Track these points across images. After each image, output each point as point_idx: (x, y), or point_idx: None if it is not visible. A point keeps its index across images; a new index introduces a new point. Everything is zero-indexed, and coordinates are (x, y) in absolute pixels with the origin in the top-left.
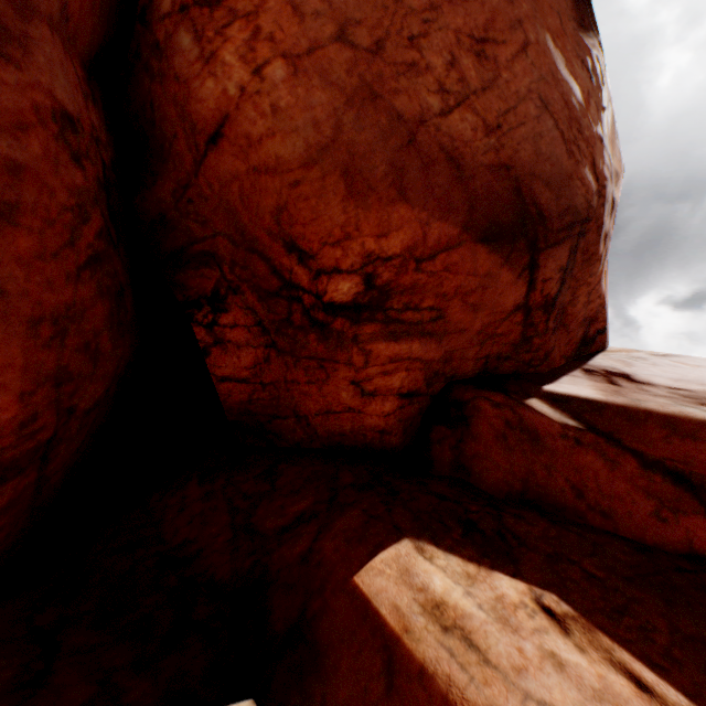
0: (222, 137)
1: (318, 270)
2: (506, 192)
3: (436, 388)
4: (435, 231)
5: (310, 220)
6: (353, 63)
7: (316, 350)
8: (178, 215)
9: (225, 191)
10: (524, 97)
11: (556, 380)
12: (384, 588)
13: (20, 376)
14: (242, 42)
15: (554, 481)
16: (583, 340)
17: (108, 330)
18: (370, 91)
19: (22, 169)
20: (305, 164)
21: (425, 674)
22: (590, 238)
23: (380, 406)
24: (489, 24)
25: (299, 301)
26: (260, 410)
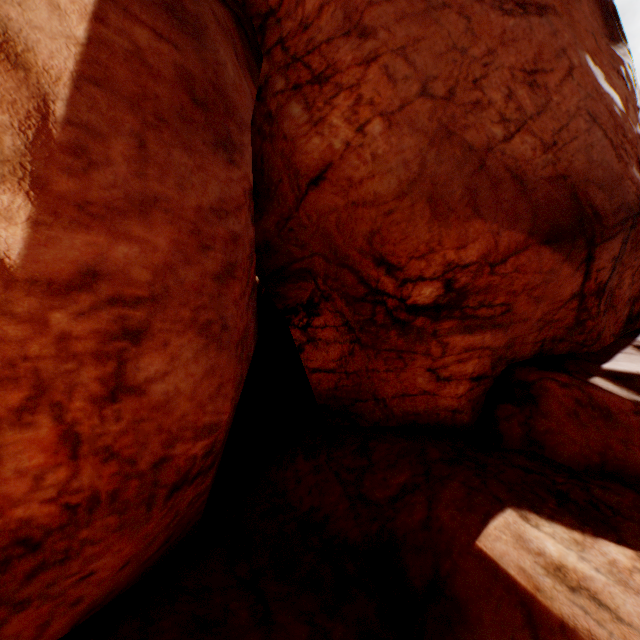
0: (323, 180)
1: (404, 279)
2: (564, 198)
3: (498, 371)
4: (504, 238)
5: (400, 240)
6: (432, 111)
7: (395, 343)
8: (279, 241)
9: (322, 220)
10: (574, 115)
11: (611, 358)
12: (505, 552)
13: (232, 387)
14: (346, 108)
15: (632, 454)
16: (628, 318)
17: (253, 341)
18: (445, 130)
19: (238, 237)
20: (397, 197)
21: (566, 628)
22: (638, 228)
23: (453, 389)
24: (537, 57)
25: (382, 304)
26: (344, 395)
